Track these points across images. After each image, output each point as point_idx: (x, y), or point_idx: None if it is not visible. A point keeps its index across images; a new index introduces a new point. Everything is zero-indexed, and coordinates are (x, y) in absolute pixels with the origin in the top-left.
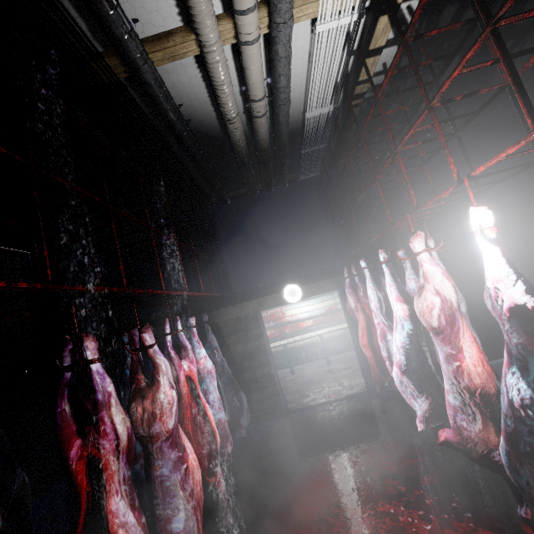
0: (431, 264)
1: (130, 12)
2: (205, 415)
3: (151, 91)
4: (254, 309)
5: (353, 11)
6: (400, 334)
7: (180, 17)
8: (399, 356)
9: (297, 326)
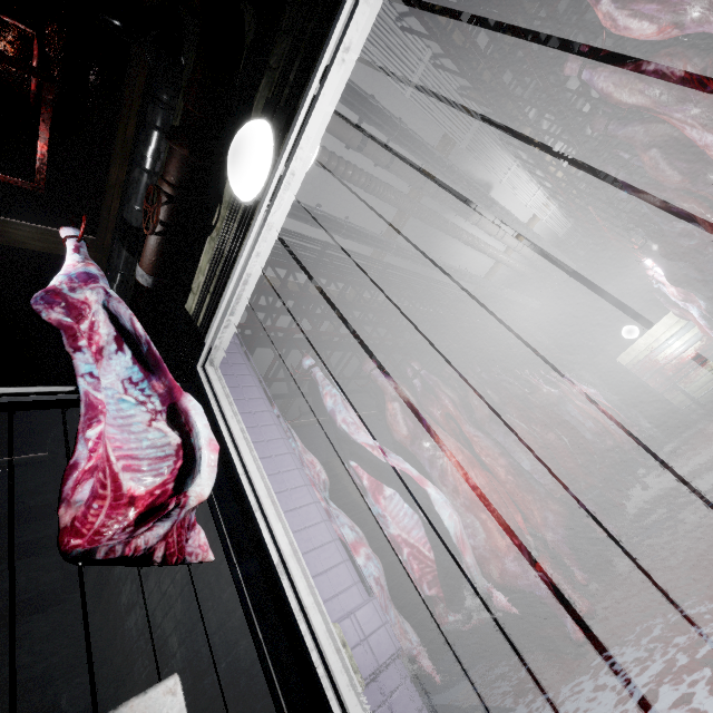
0: (660, 277)
1: (479, 275)
2: (603, 406)
3: (492, 289)
4: (607, 358)
5: (554, 204)
6: (694, 311)
7: (493, 262)
8: (701, 322)
9: (679, 364)
